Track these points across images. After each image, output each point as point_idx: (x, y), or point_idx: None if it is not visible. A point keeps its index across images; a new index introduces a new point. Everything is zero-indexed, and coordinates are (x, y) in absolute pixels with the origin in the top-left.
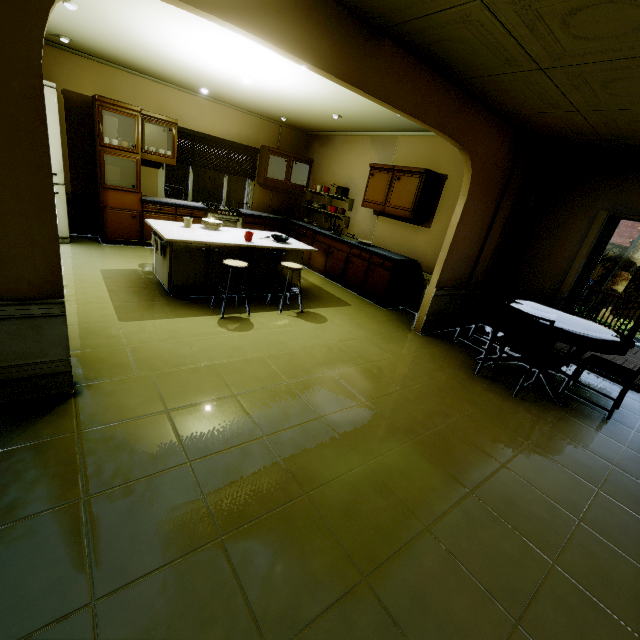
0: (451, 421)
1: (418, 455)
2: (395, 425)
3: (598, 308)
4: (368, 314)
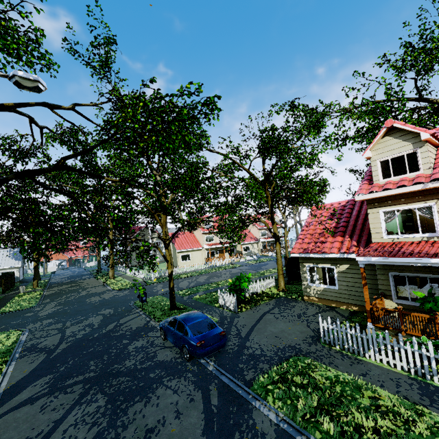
0: None
1: None
2: None
3: None
4: (404, 288)
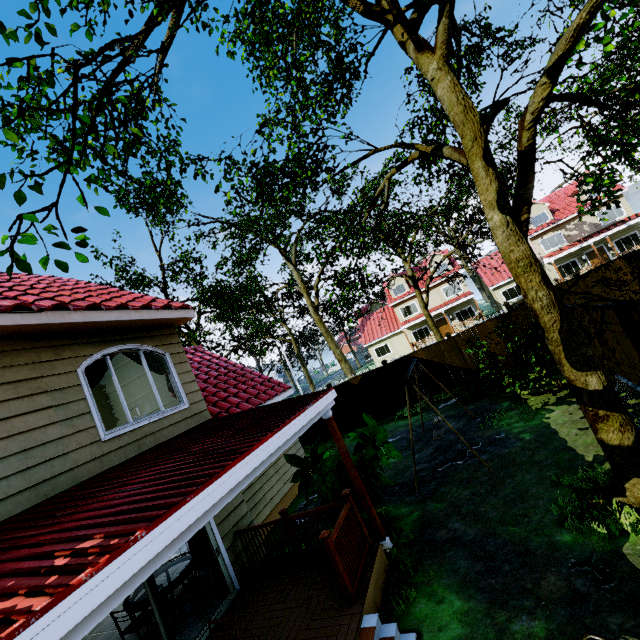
0: (107, 631)
1: (85, 639)
2: (100, 626)
3: (619, 481)
4: None
